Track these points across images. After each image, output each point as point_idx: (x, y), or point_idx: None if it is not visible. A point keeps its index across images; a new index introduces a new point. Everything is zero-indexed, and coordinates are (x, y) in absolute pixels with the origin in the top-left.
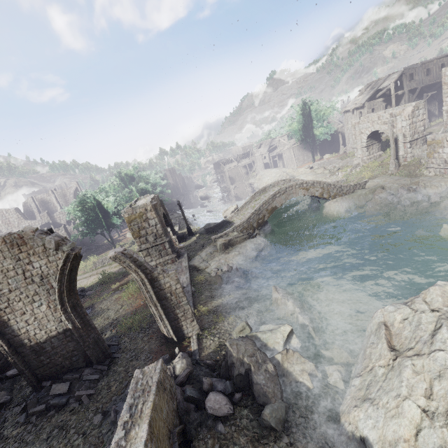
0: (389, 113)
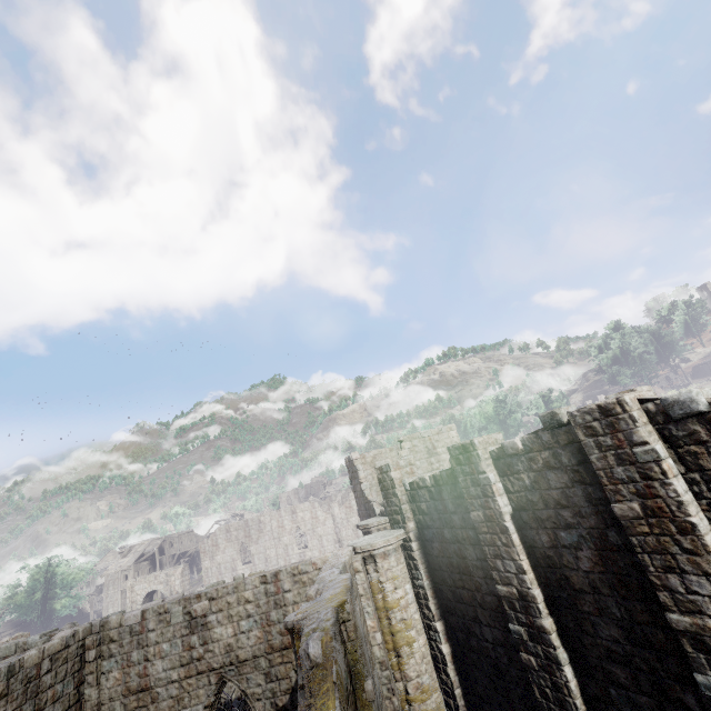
0: (165, 573)
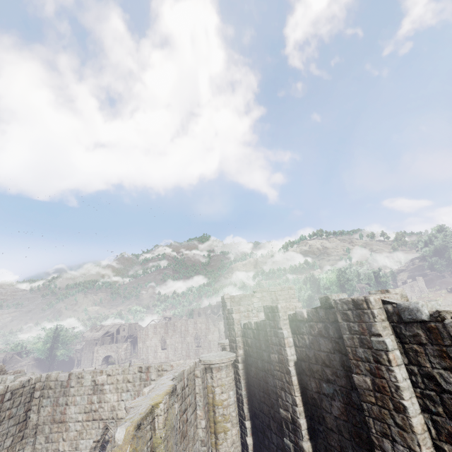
0: (117, 346)
